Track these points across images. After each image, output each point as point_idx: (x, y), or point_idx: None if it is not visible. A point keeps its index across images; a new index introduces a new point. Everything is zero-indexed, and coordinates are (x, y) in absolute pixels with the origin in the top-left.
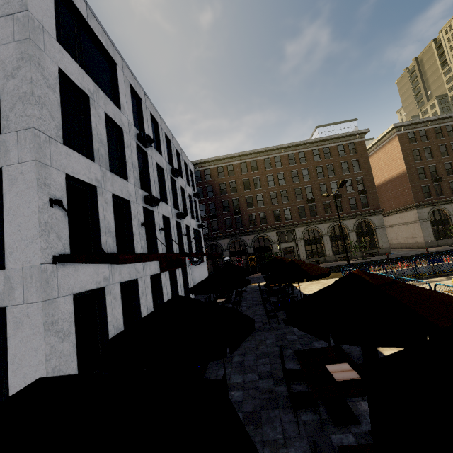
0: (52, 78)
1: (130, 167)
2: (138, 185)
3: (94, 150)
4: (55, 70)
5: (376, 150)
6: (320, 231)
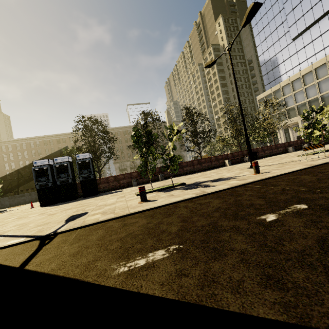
0: None
1: None
2: None
3: None
4: None
5: None
6: None
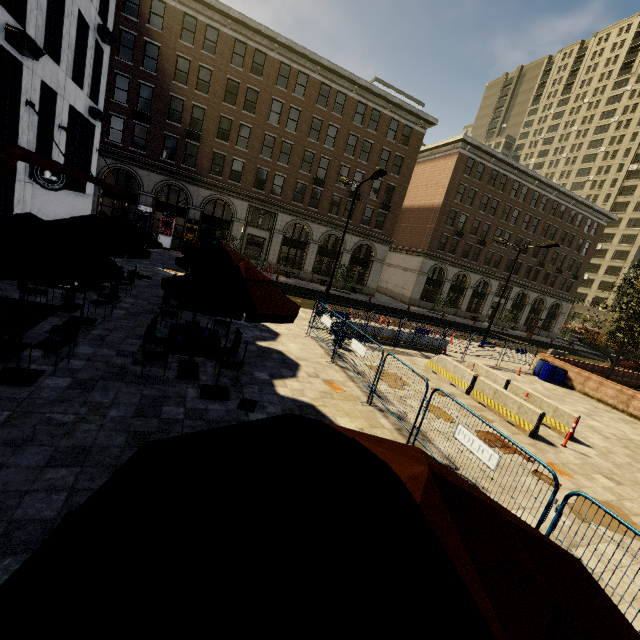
0: None
1: None
2: None
3: None
4: None
5: (427, 159)
6: (311, 233)
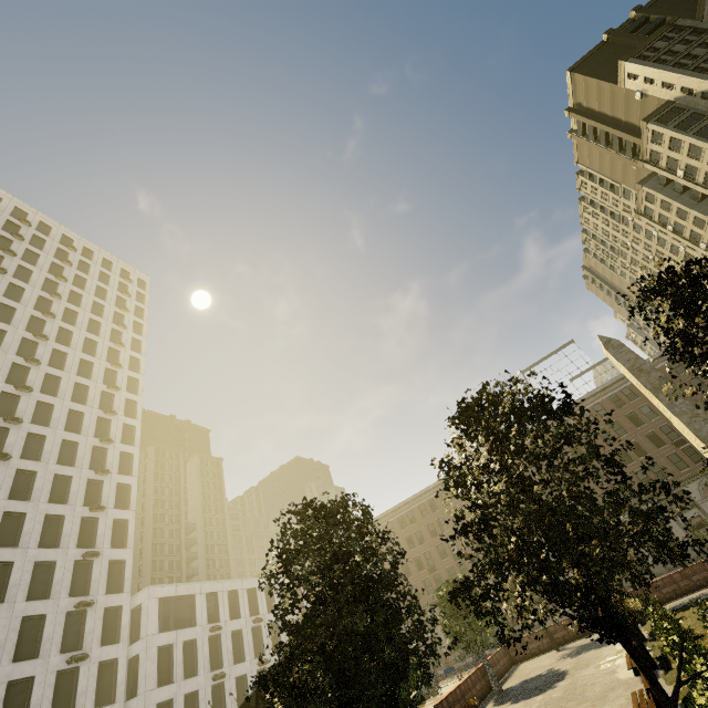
0: (155, 656)
1: (202, 662)
2: (208, 670)
3: (174, 675)
4: (157, 650)
5: None
6: None
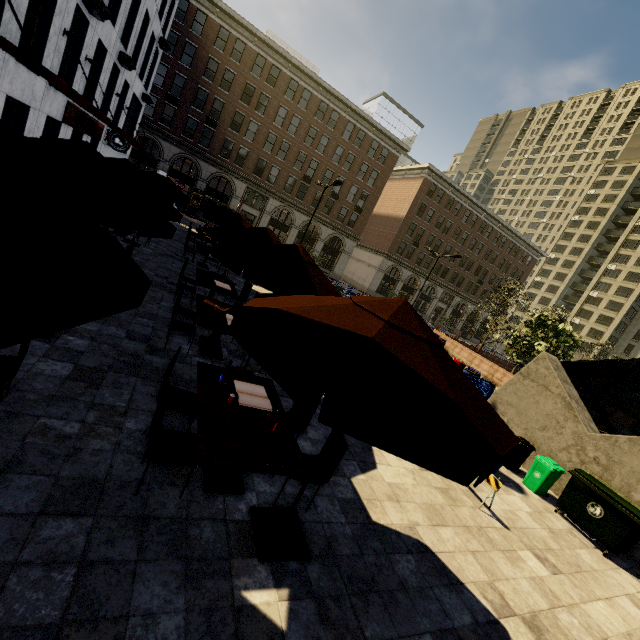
0: None
1: None
2: None
3: None
4: None
5: (401, 177)
6: (294, 219)
